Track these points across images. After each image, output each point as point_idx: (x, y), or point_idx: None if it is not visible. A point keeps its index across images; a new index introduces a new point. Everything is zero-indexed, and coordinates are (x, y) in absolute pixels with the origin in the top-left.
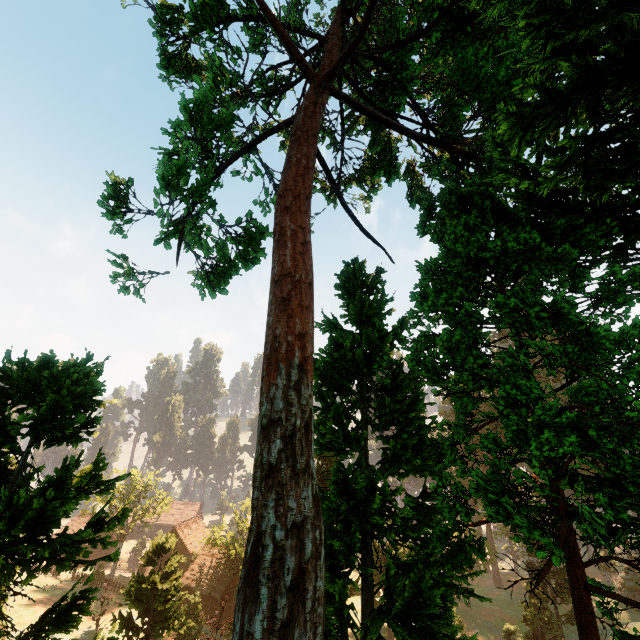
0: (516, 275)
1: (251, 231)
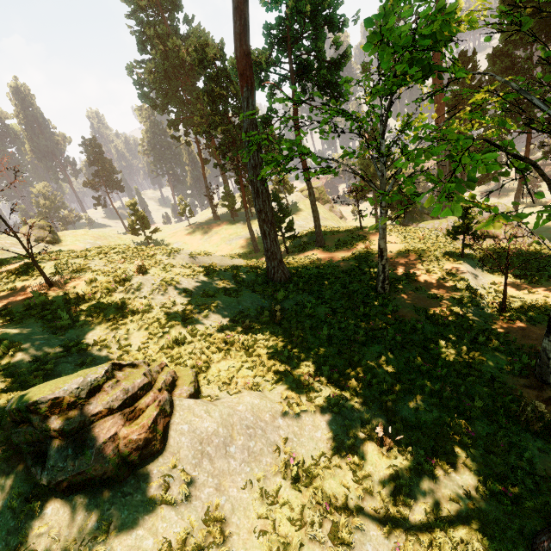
0: (531, 45)
1: None
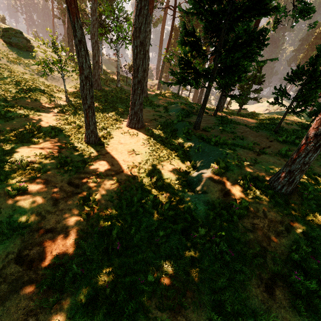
0: None
1: (160, 18)
